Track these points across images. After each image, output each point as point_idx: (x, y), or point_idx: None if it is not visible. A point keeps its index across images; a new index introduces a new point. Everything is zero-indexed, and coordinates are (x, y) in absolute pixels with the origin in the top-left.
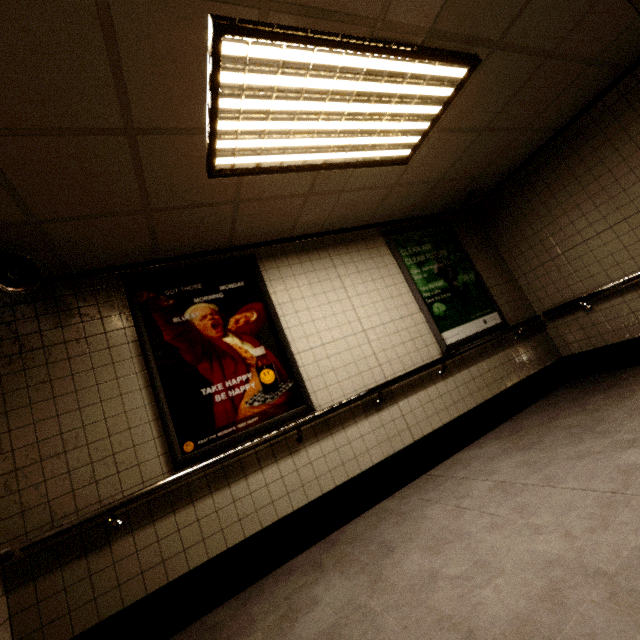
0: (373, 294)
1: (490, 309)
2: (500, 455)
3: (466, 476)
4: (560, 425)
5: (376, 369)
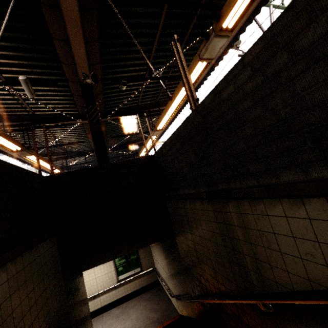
0: (101, 266)
1: (138, 267)
2: (113, 317)
3: (103, 321)
4: (128, 312)
5: (96, 288)
